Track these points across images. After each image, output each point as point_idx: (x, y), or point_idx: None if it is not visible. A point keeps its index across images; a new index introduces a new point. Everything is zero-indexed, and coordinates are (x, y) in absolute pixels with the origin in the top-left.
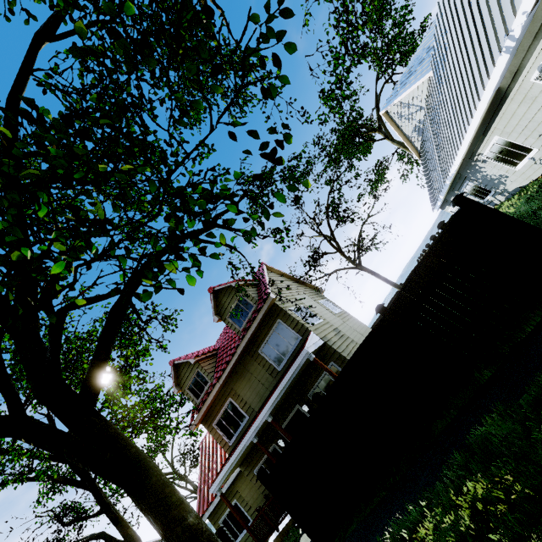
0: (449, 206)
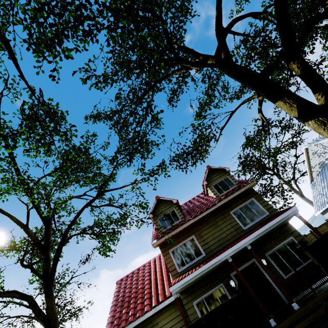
0: None
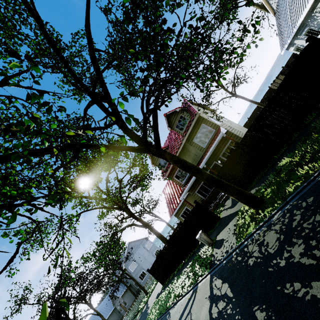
0: (292, 47)
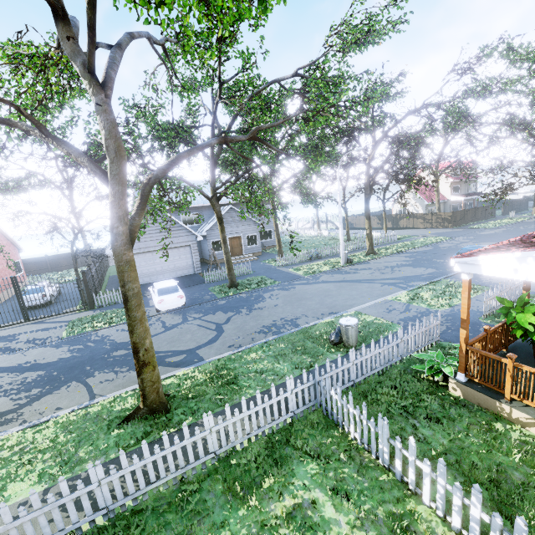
0: None
